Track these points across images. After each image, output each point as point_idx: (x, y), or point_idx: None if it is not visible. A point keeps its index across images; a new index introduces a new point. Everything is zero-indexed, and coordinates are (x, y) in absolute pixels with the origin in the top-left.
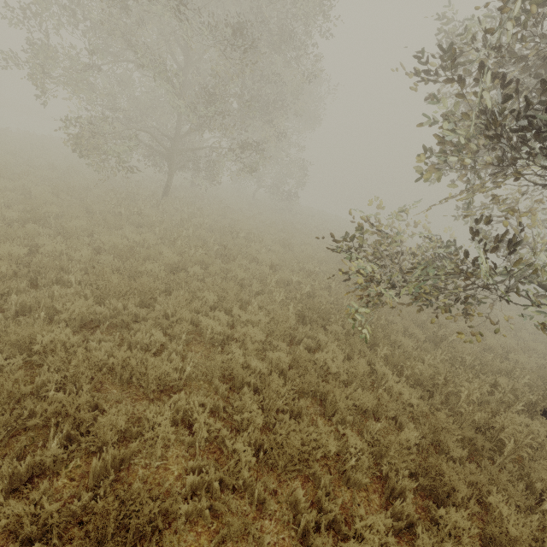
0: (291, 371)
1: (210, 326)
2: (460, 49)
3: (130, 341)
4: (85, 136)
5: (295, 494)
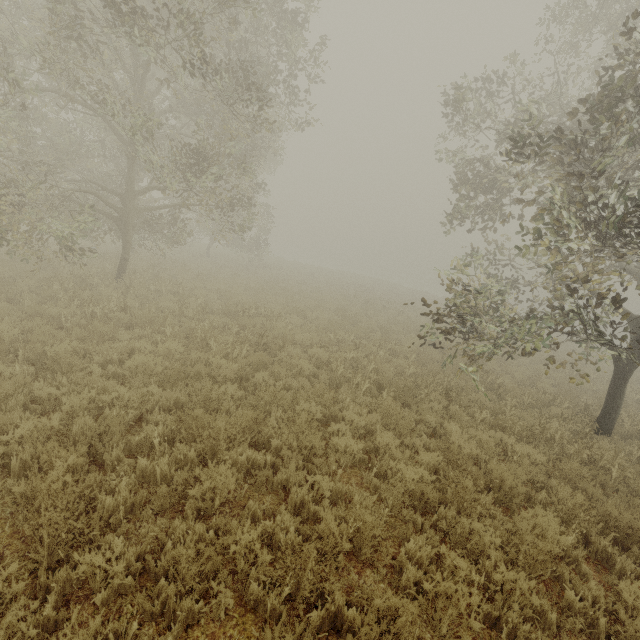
0: (448, 469)
1: (355, 447)
2: (529, 133)
3: (295, 501)
4: (6, 204)
5: (564, 598)
